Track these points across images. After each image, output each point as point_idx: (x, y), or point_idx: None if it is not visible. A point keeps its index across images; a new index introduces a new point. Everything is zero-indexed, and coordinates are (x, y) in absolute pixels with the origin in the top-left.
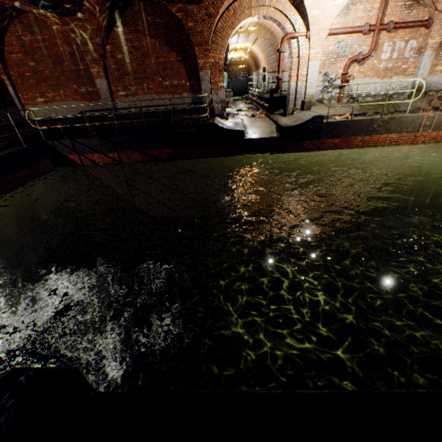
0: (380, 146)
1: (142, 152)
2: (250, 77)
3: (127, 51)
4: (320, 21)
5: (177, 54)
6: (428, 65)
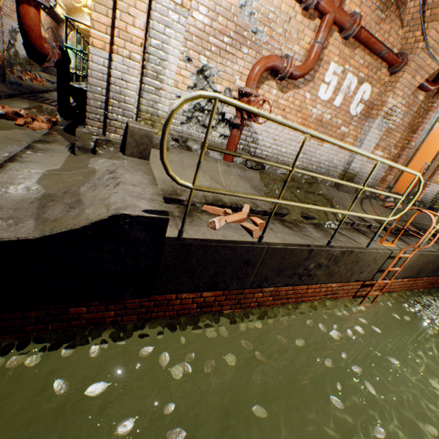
0: (308, 303)
1: None
2: None
3: None
4: None
5: None
6: (374, 141)
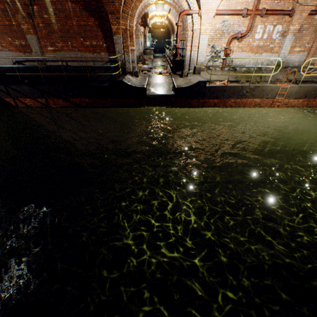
0: (248, 107)
1: (66, 99)
2: (170, 39)
3: (52, 12)
4: (209, 2)
5: (94, 19)
6: (289, 46)
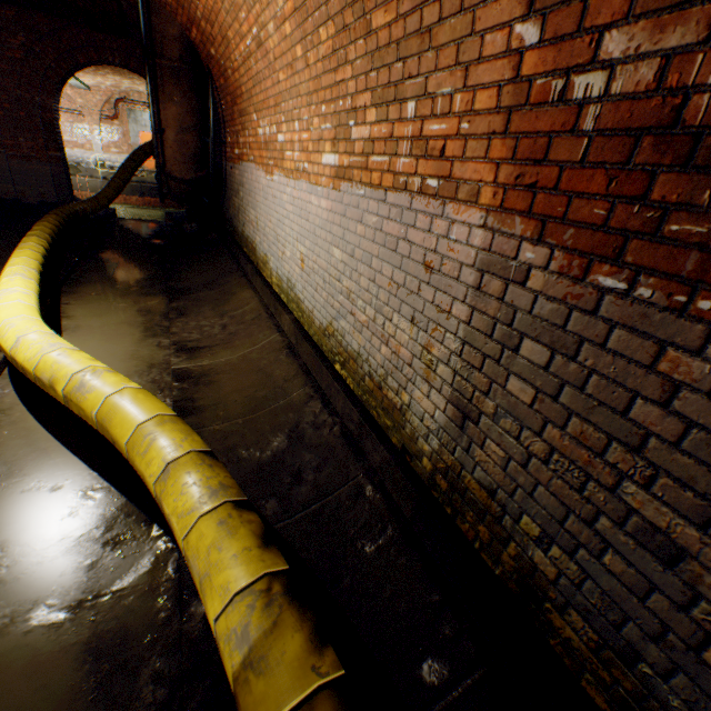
0: None
1: None
2: None
3: None
4: None
5: None
6: (101, 145)
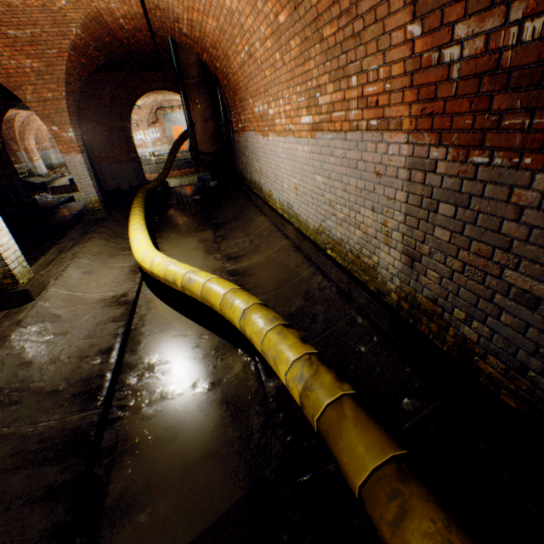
0: None
1: None
2: None
3: None
4: None
5: None
6: (151, 143)
